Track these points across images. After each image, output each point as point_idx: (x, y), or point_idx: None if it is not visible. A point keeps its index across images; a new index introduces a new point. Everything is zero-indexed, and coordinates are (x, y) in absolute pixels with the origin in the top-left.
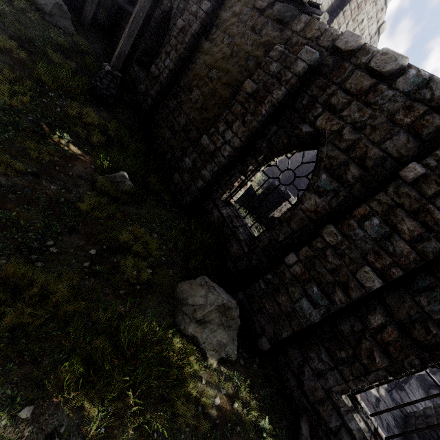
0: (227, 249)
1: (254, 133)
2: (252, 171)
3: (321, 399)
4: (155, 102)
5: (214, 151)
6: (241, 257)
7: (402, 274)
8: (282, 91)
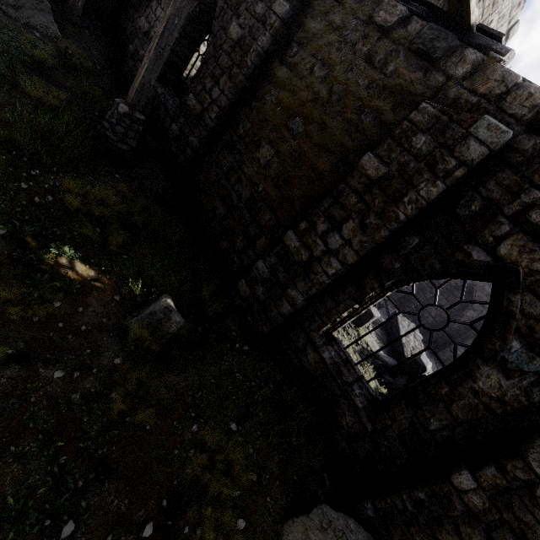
0: (335, 416)
1: (379, 244)
2: (372, 297)
3: None
4: (196, 153)
5: (308, 261)
6: (361, 436)
7: None
8: (438, 187)
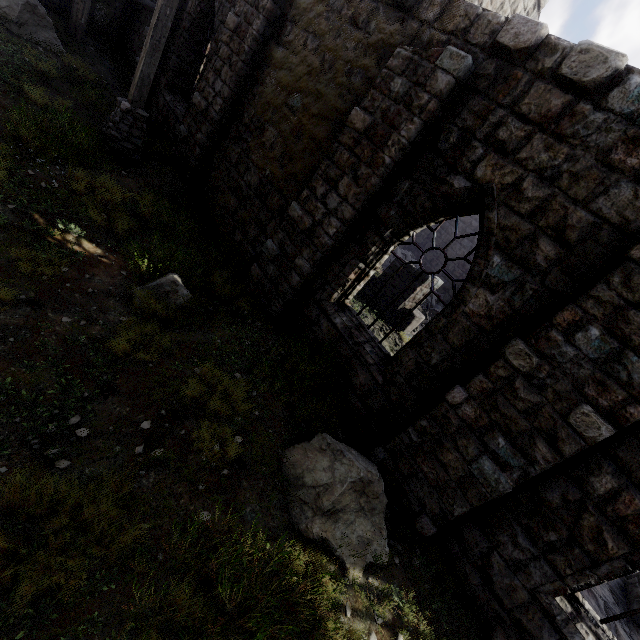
0: (350, 379)
1: (373, 195)
2: (376, 254)
3: (523, 603)
4: (205, 151)
5: (311, 227)
6: (373, 391)
7: None
8: (415, 124)
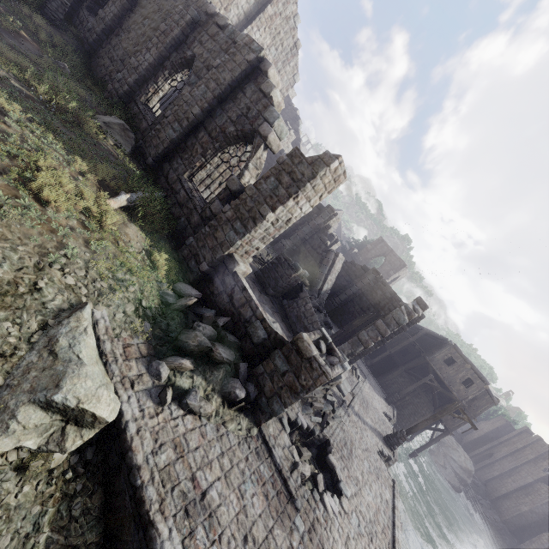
0: (140, 127)
1: (163, 57)
2: (162, 83)
3: (175, 181)
4: (99, 38)
5: (137, 67)
6: (147, 129)
7: (208, 106)
8: (178, 30)
